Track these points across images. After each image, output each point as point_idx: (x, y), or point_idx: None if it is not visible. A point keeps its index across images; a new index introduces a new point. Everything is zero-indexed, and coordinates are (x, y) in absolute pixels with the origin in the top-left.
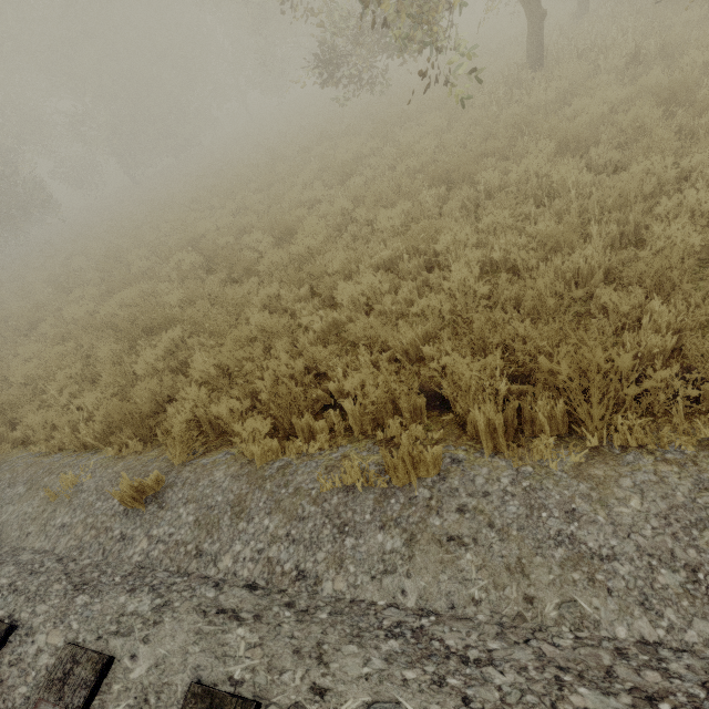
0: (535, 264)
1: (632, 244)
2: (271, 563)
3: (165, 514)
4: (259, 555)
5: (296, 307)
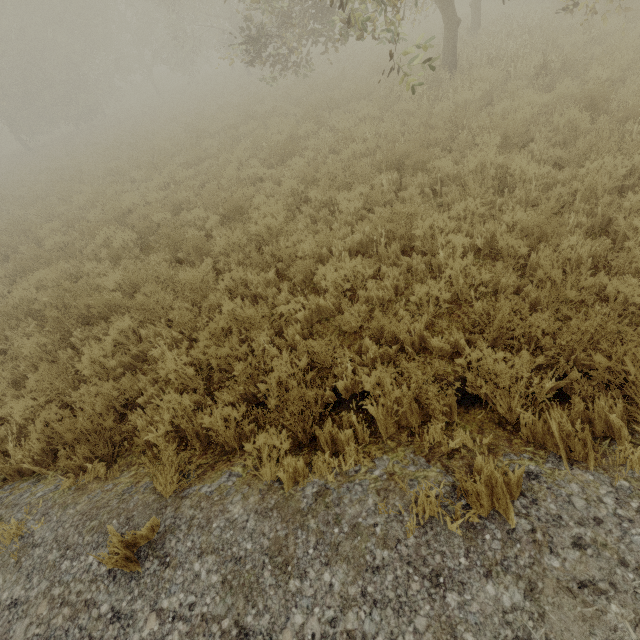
0: (527, 252)
1: (595, 234)
2: (355, 639)
3: (174, 574)
4: (333, 629)
5: (267, 292)
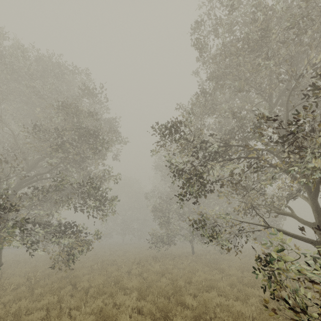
0: None
1: None
2: None
3: None
4: None
5: None
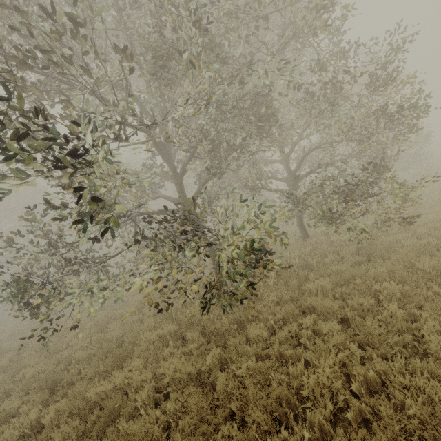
0: None
1: None
2: None
3: None
4: None
5: None
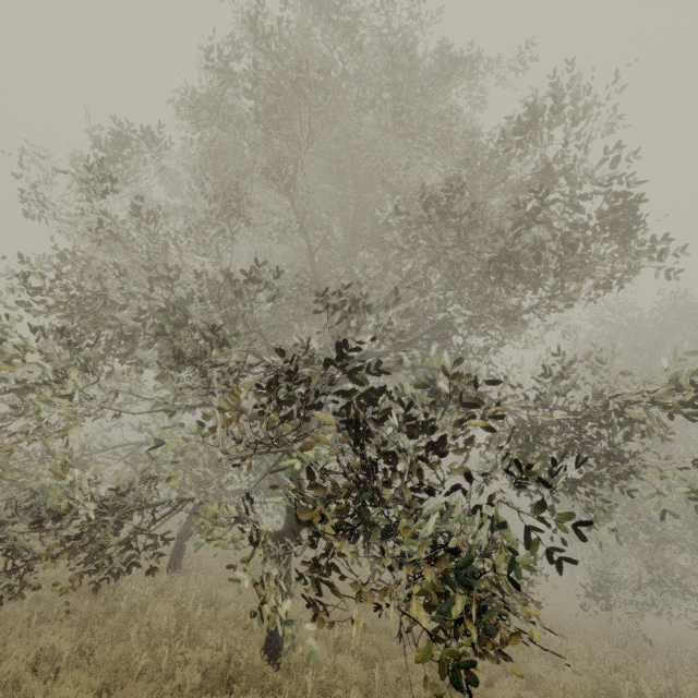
0: None
1: None
2: None
3: None
4: None
5: None
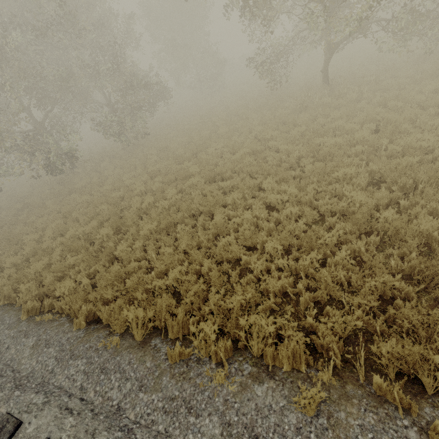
0: None
1: None
2: None
3: None
4: None
5: None
